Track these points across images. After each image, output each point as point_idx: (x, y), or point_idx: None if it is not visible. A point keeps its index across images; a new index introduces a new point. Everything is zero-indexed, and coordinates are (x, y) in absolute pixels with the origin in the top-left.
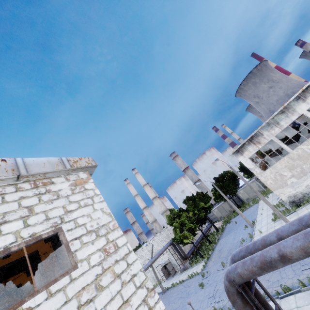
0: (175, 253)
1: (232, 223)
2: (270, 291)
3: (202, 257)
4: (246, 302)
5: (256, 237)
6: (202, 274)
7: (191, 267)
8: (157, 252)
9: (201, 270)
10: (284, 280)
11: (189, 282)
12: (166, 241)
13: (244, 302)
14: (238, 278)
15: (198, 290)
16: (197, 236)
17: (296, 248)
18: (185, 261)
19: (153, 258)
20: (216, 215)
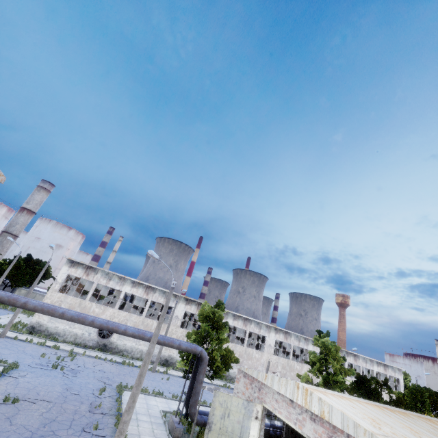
0: None
1: None
2: None
3: None
4: None
5: None
6: None
7: None
8: None
9: None
10: None
11: None
12: None
13: None
14: None
15: None
16: None
17: (0, 295)
18: None
19: None
20: None
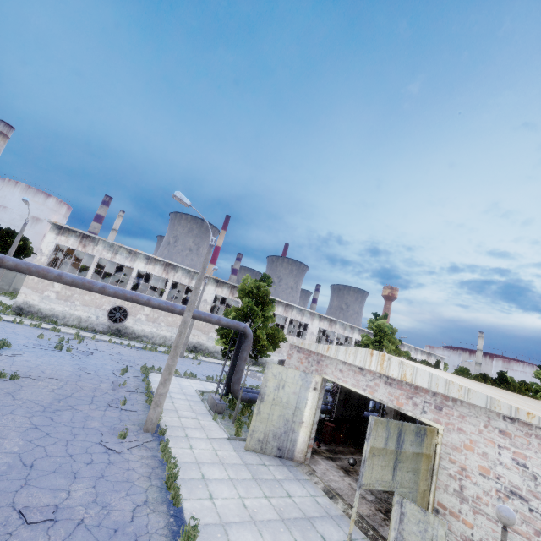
0: None
1: None
2: None
3: None
4: None
5: None
6: None
7: None
8: None
9: None
10: None
11: None
12: None
13: None
14: None
15: None
16: None
17: None
18: None
19: None
20: None
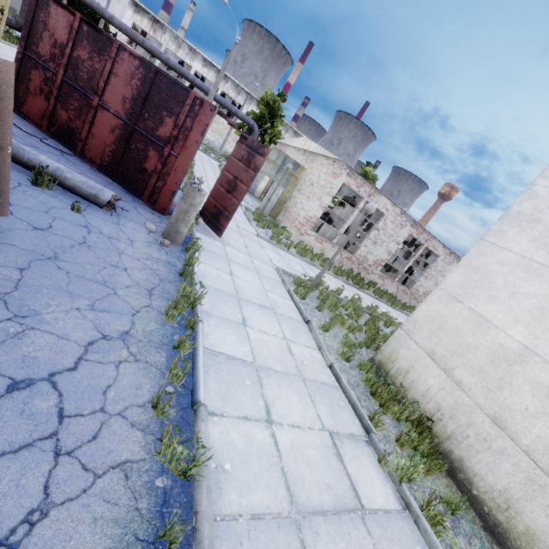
0: None
1: None
2: None
3: None
4: None
5: None
6: None
7: None
8: None
9: None
10: None
11: None
12: None
13: None
14: None
15: None
16: None
17: (90, 0)
18: None
19: None
20: None
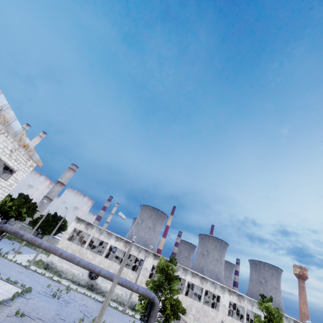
0: None
1: (11, 241)
2: None
3: None
4: None
5: (8, 256)
6: None
7: None
8: None
9: None
10: None
11: None
12: None
13: None
14: (5, 228)
15: None
16: None
17: (28, 237)
18: None
19: None
20: None
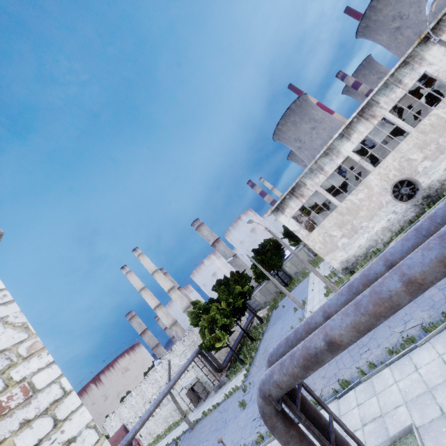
0: (205, 365)
1: (279, 308)
2: (326, 392)
3: (243, 364)
4: (290, 424)
5: None
6: (243, 388)
7: (228, 380)
8: (178, 369)
9: (242, 382)
10: (342, 372)
11: (226, 404)
12: (191, 351)
13: (287, 423)
14: (275, 390)
15: (239, 412)
16: (235, 334)
17: (346, 327)
18: (220, 374)
19: (172, 381)
20: (259, 301)
